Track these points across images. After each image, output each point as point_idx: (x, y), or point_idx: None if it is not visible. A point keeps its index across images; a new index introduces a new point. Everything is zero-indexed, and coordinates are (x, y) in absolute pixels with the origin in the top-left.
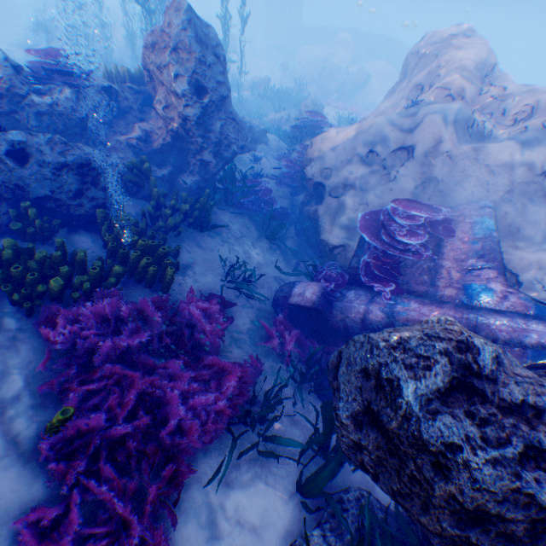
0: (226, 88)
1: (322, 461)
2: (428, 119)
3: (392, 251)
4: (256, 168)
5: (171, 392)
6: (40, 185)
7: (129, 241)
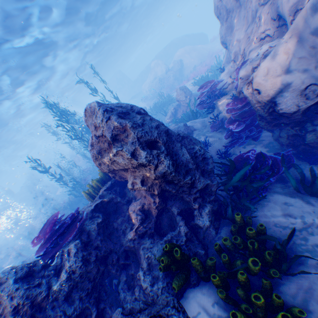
0: (161, 124)
1: None
2: None
3: None
4: (211, 149)
5: None
6: None
7: None
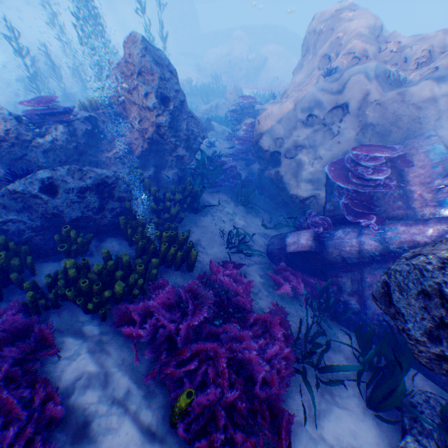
0: (182, 94)
1: (370, 375)
2: (353, 79)
3: (366, 189)
4: (212, 151)
5: (247, 353)
6: (71, 209)
7: (153, 236)
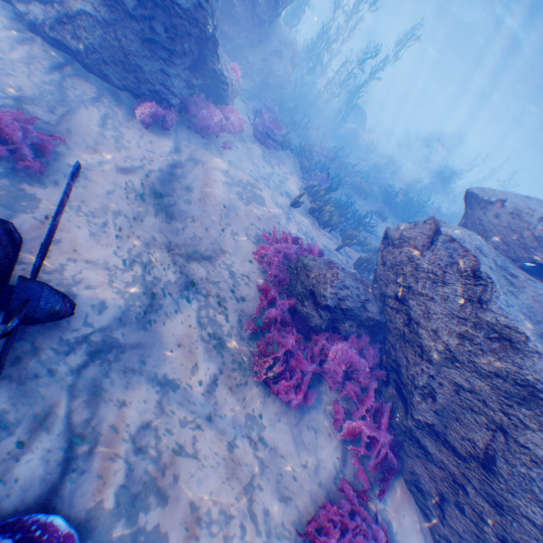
0: None
1: None
2: None
3: None
4: None
5: None
6: None
7: None
